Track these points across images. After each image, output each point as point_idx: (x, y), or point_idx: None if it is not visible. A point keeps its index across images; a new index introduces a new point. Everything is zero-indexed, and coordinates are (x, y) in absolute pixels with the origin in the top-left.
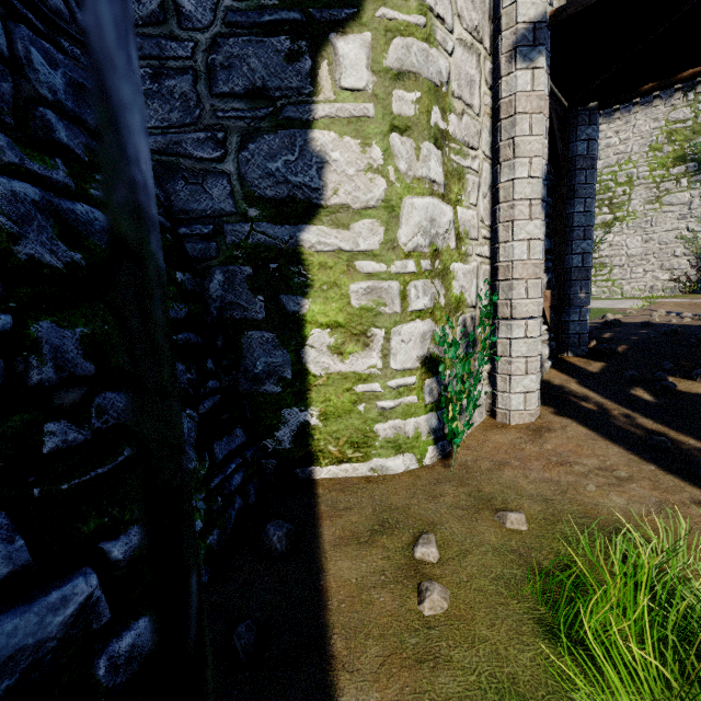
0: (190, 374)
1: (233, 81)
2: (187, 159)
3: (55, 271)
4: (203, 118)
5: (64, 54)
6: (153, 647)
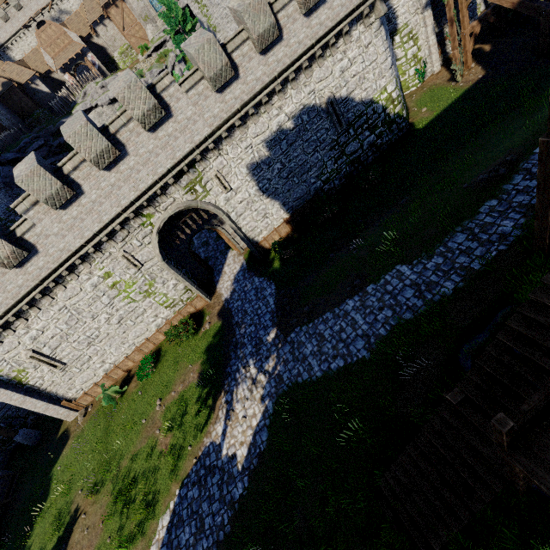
0: None
1: None
2: None
3: None
4: None
5: None
6: None
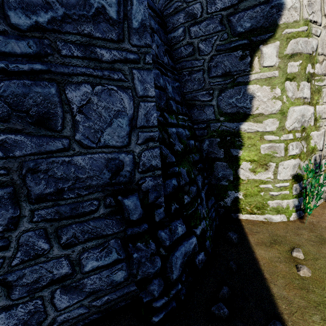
0: (201, 178)
1: (217, 71)
2: (198, 101)
3: (179, 152)
4: (205, 86)
5: (168, 77)
6: (204, 261)
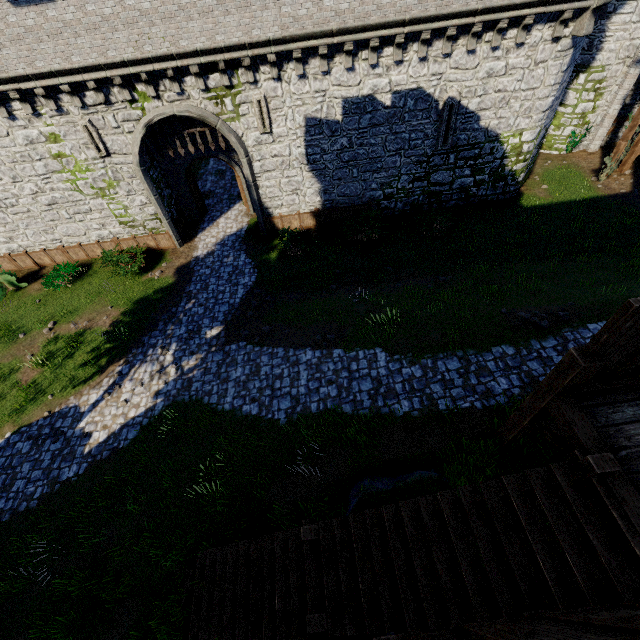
0: None
1: None
2: None
3: None
4: None
5: None
6: None
